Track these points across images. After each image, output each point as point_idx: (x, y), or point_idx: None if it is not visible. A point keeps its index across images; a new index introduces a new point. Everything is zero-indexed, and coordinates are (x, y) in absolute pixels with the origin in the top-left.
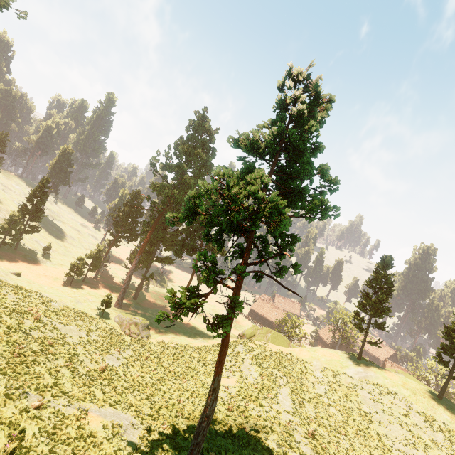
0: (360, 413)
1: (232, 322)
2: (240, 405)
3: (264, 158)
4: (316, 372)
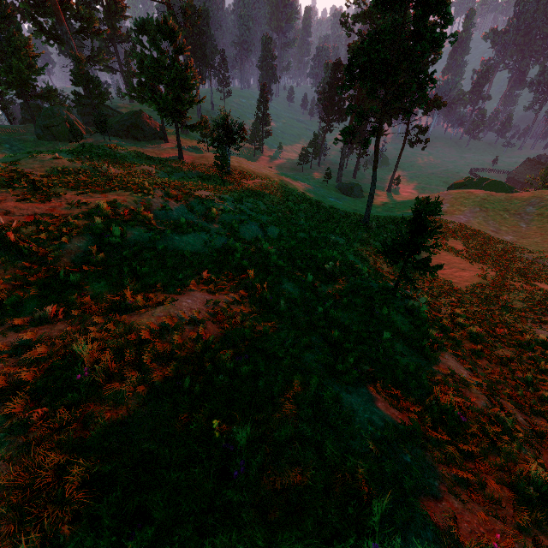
0: None
1: (378, 143)
2: None
3: (405, 5)
4: (528, 207)
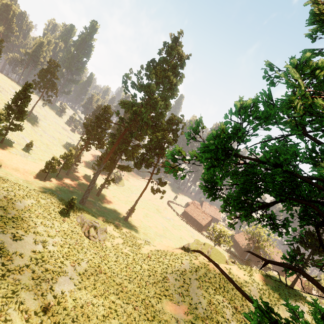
0: None
1: None
2: None
3: None
4: (254, 298)
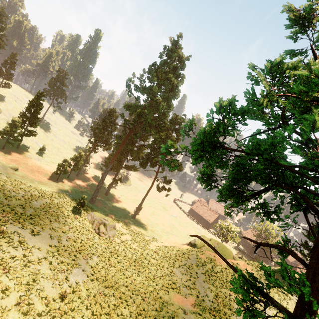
0: None
1: None
2: None
3: None
4: None
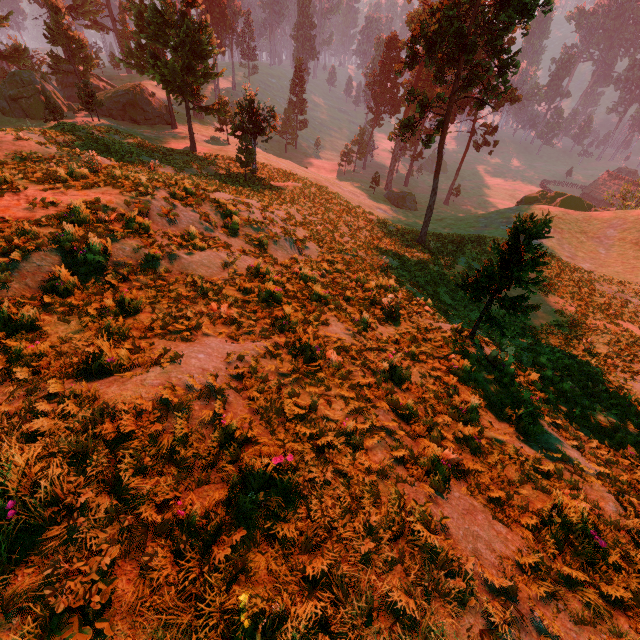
0: (639, 258)
1: (443, 142)
2: (480, 234)
3: None
4: (609, 230)
